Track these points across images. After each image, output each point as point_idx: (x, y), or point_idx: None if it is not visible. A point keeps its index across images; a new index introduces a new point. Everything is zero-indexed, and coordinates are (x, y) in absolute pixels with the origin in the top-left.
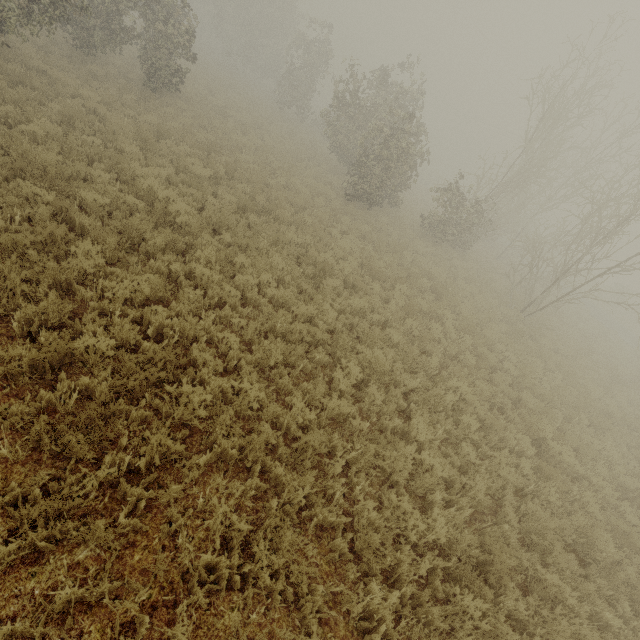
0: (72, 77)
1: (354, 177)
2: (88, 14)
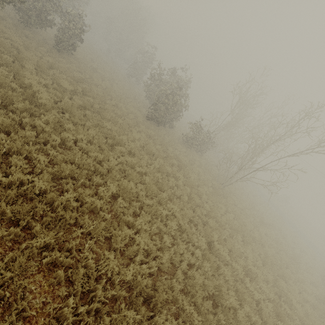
0: (12, 32)
1: (152, 110)
2: (24, 4)
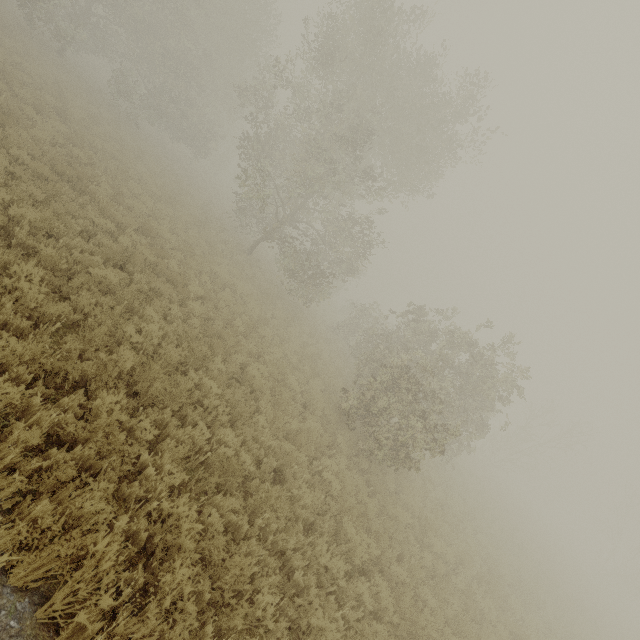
0: None
1: None
2: None
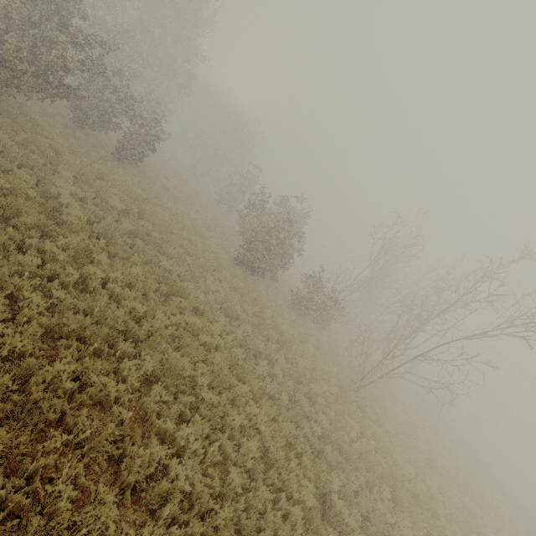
0: (57, 131)
1: (245, 250)
2: (83, 101)
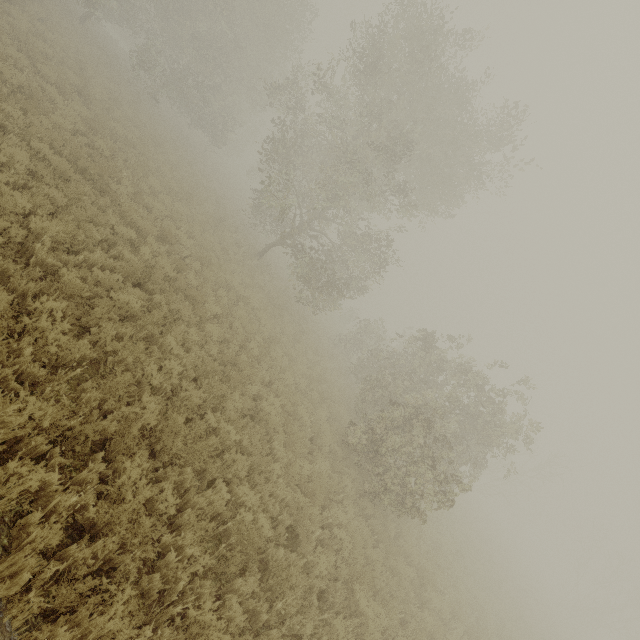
0: None
1: None
2: None
